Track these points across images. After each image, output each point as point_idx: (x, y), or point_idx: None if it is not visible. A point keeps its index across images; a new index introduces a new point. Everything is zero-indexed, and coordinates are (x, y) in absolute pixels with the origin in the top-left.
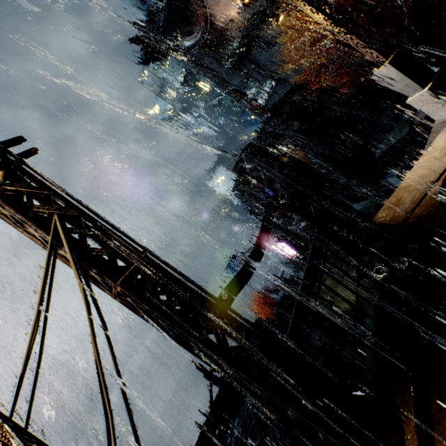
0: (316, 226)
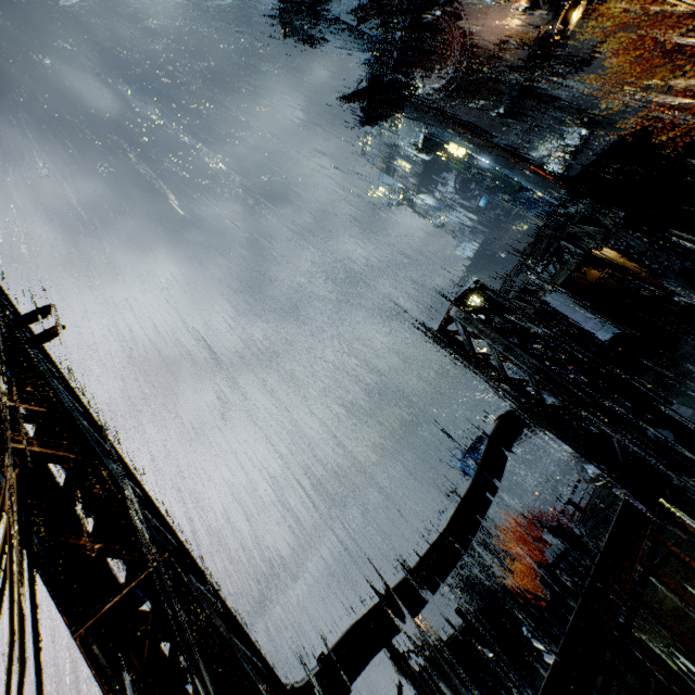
0: (626, 484)
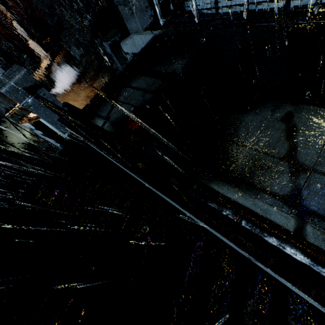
0: None
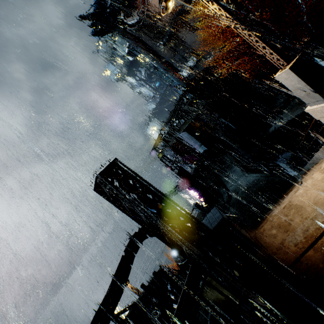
0: (190, 262)
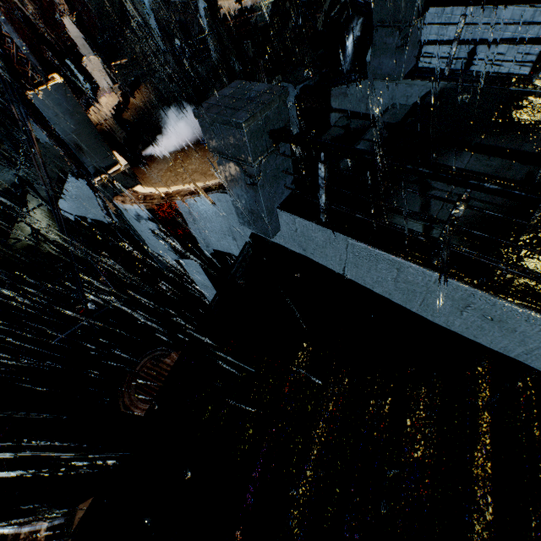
0: None
